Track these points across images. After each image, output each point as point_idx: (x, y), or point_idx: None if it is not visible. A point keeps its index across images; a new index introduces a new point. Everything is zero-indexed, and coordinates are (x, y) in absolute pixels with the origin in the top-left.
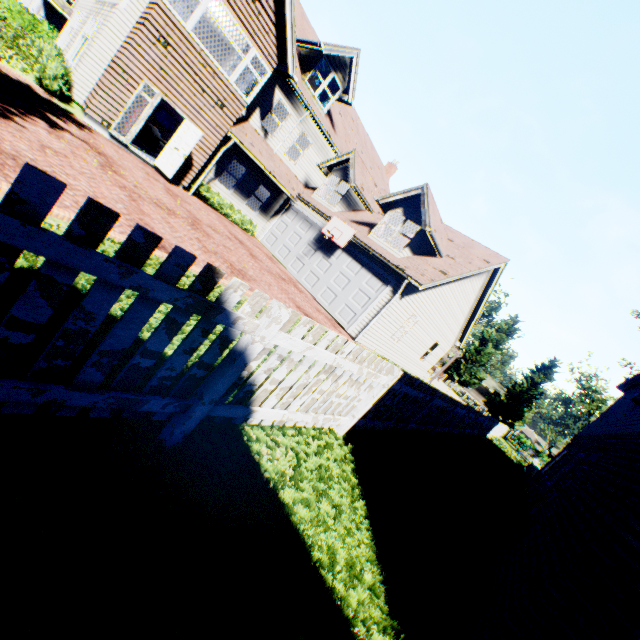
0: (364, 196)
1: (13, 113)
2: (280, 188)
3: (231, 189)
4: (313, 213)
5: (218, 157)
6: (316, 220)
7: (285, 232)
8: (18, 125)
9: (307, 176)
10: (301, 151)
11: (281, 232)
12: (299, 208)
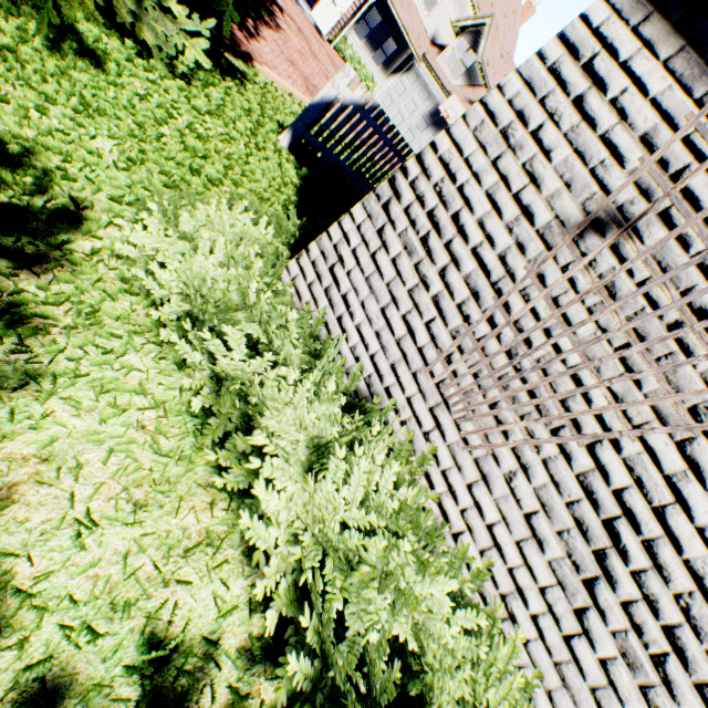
0: (487, 73)
1: (273, 13)
2: (410, 48)
3: (363, 40)
4: (434, 82)
5: (364, 10)
6: (435, 92)
7: (402, 97)
8: (283, 32)
9: (436, 30)
10: (439, 1)
11: (398, 96)
12: (421, 72)
